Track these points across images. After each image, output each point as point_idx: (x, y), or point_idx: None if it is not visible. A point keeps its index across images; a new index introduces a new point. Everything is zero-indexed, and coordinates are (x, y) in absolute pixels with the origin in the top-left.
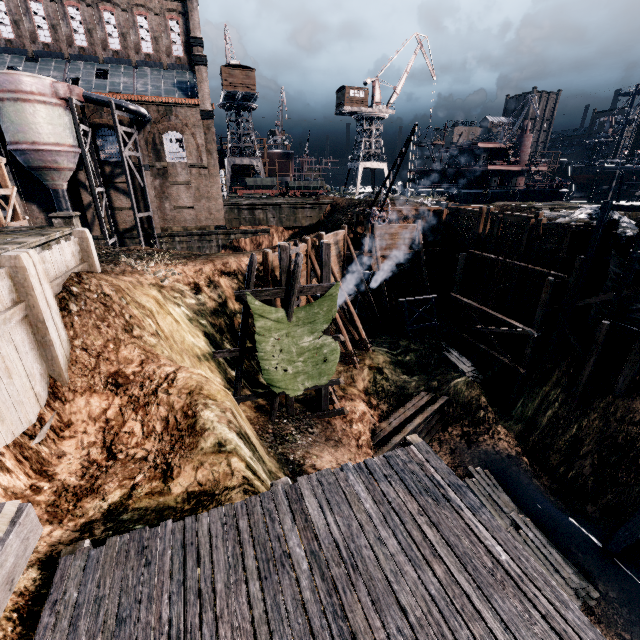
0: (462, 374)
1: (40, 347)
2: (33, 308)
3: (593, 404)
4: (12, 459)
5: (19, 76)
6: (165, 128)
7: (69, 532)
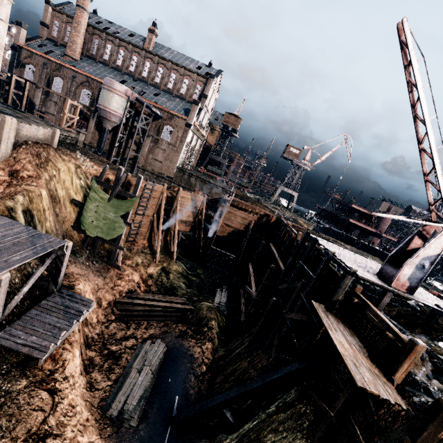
0: (213, 302)
1: None
2: (1, 134)
3: (253, 352)
4: None
5: (115, 82)
6: (167, 123)
7: None
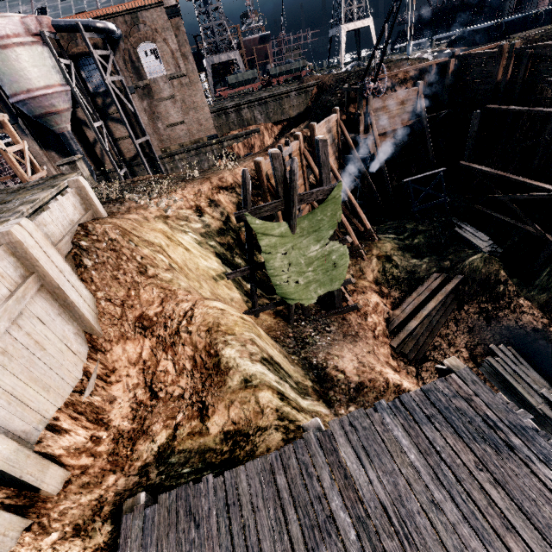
0: (478, 250)
1: (66, 309)
2: (44, 277)
3: None
4: (67, 419)
5: None
6: (137, 40)
7: (130, 477)
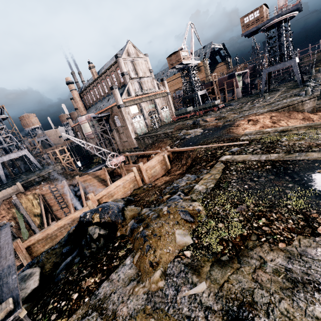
0: None
1: None
2: None
3: None
4: None
5: (79, 118)
6: (113, 115)
7: None
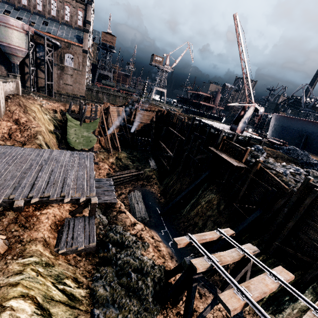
0: (150, 166)
1: None
2: None
3: (181, 180)
4: None
5: (9, 18)
6: (66, 52)
7: None
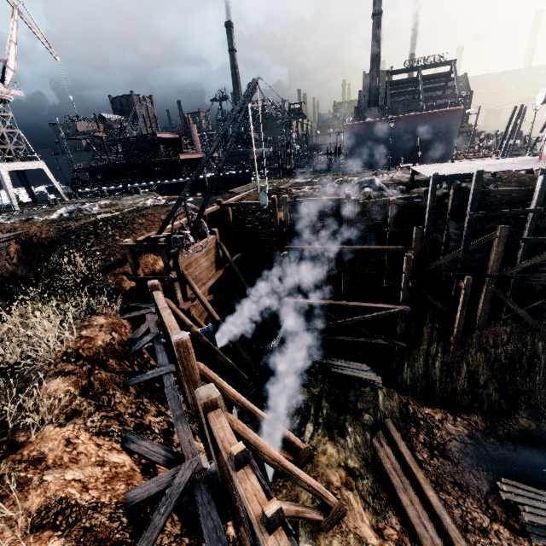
0: (373, 384)
1: None
2: None
3: (467, 342)
4: None
5: None
6: None
7: None
